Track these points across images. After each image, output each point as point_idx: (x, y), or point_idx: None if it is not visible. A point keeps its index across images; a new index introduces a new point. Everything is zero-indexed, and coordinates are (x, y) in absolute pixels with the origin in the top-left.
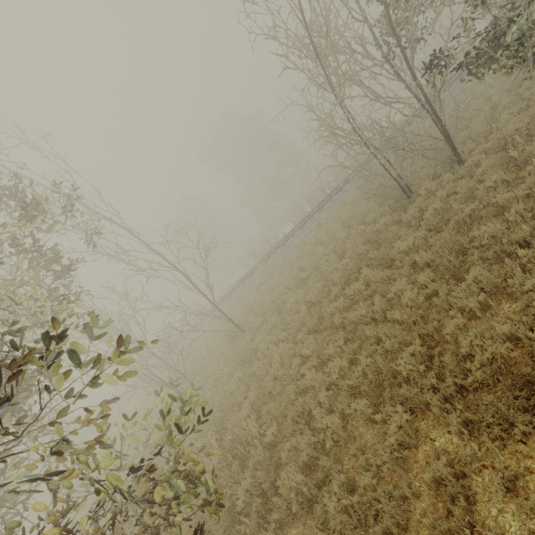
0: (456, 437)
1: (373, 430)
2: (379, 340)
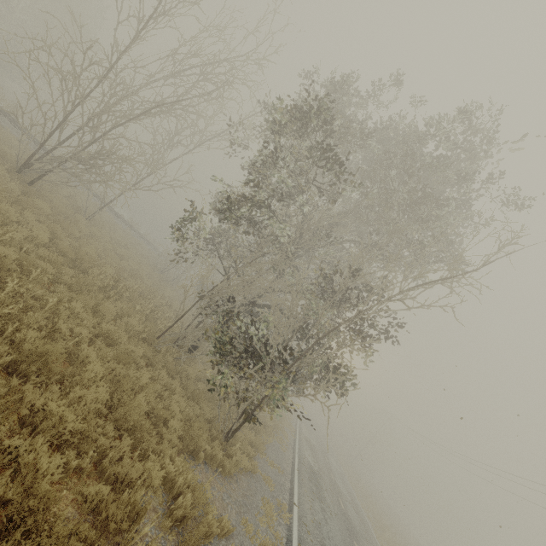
0: None
1: None
2: None
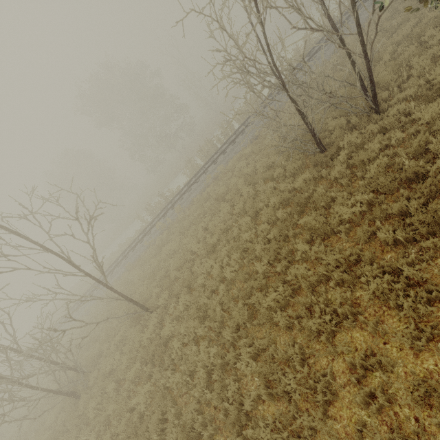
0: None
1: None
2: (363, 367)
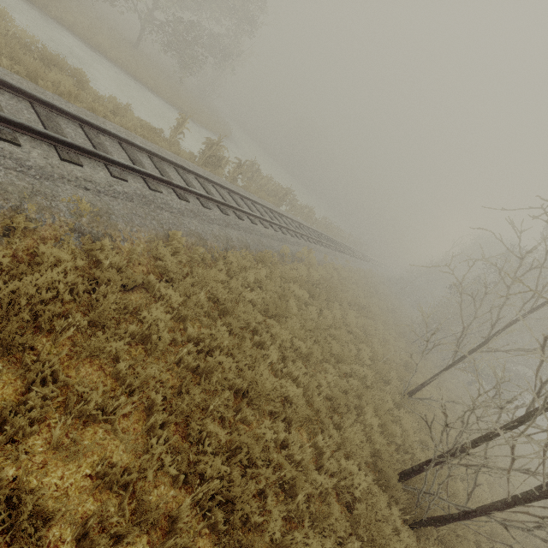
0: None
1: None
2: None
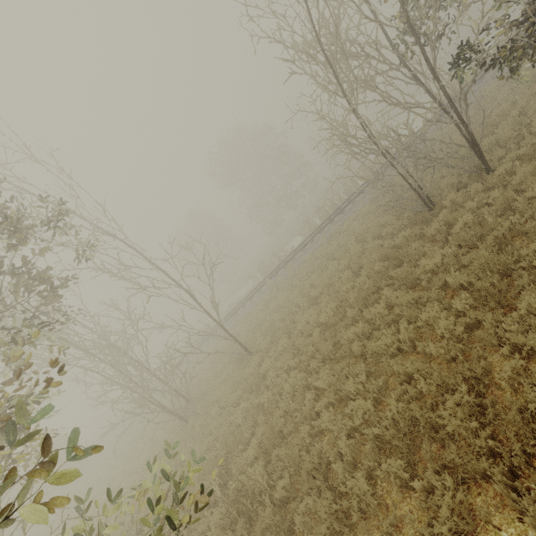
0: (531, 529)
1: (410, 500)
2: (409, 377)
